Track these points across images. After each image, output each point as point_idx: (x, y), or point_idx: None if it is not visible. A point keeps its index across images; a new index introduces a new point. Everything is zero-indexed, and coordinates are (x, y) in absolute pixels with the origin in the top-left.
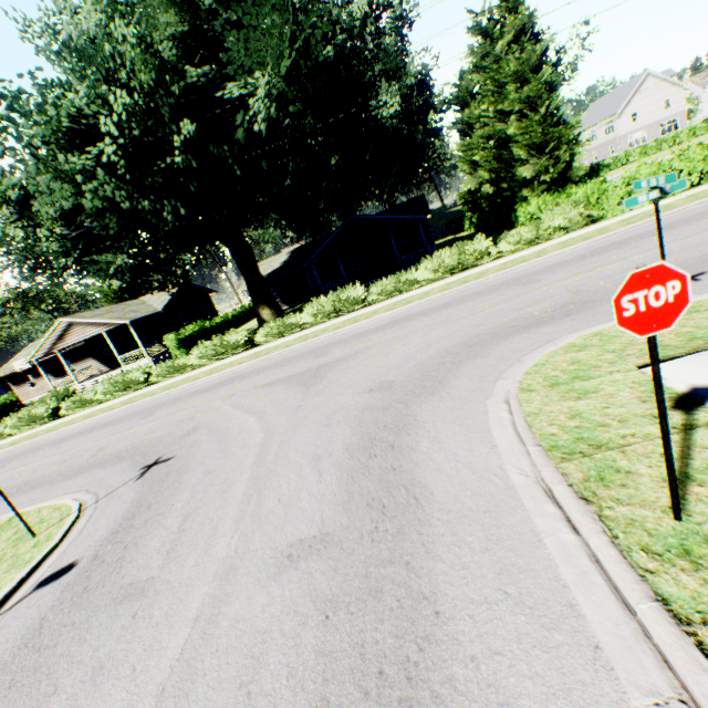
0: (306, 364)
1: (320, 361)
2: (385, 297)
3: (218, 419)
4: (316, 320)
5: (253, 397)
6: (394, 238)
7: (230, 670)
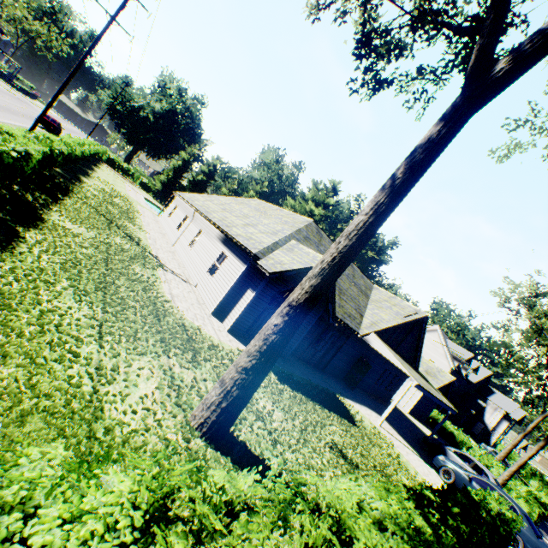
0: None
1: None
2: None
3: None
4: None
5: None
6: None
7: None
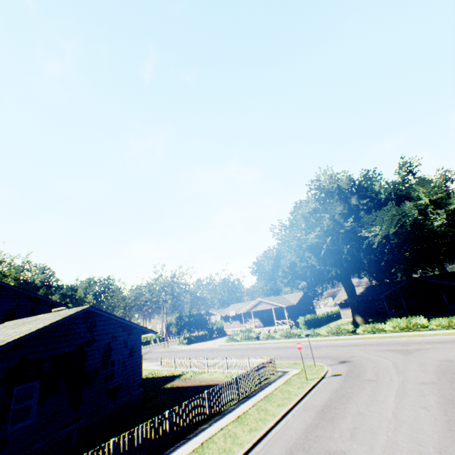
0: (398, 347)
1: (406, 347)
2: (440, 327)
3: (362, 355)
4: (394, 329)
5: (375, 352)
6: (443, 292)
7: (414, 390)
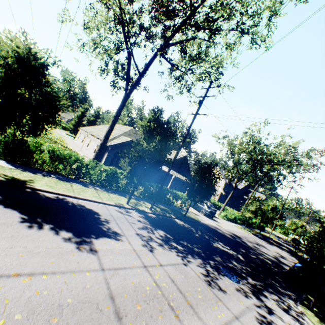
0: None
1: None
2: None
3: None
4: None
5: None
6: None
7: None
